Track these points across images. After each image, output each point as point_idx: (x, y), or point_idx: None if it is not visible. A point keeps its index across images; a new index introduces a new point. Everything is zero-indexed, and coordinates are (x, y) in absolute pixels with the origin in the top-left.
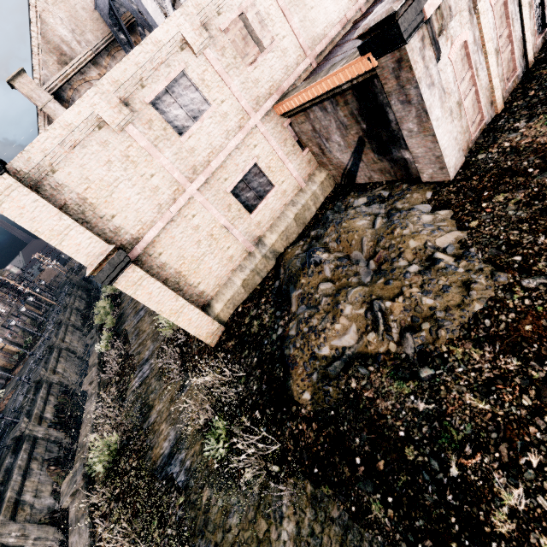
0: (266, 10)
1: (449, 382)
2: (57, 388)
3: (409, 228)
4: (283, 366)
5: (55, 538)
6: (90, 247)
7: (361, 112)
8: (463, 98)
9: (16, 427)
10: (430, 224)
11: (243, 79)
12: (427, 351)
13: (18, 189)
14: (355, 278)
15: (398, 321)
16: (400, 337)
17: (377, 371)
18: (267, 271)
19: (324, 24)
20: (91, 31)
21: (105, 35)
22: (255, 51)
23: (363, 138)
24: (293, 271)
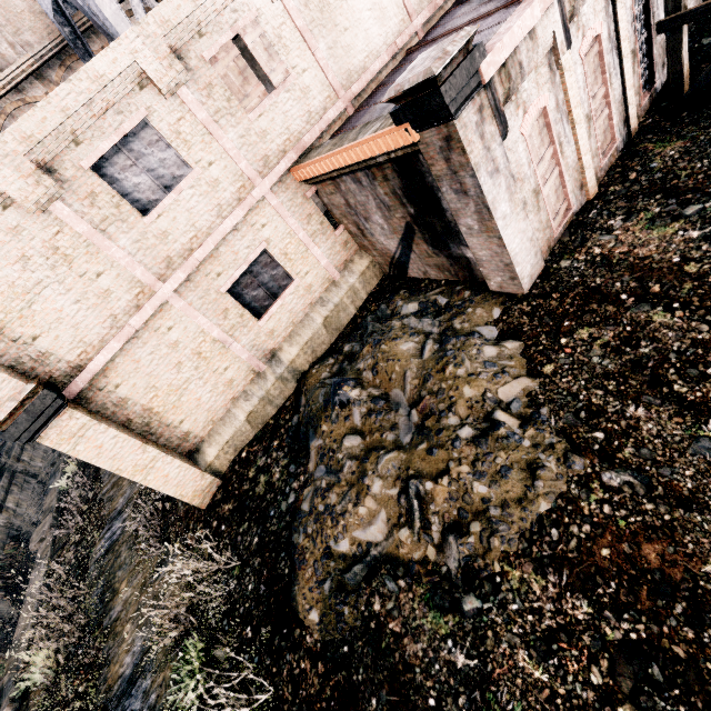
0: (276, 31)
1: (500, 626)
2: (4, 533)
3: (465, 367)
4: (290, 557)
5: None
6: None
7: (406, 192)
8: (542, 184)
9: None
10: (493, 362)
11: (242, 130)
12: (475, 568)
13: None
14: (392, 433)
15: (441, 514)
16: (442, 538)
17: (409, 589)
18: (284, 397)
19: (364, 53)
20: (32, 29)
21: (54, 36)
22: (259, 91)
23: (412, 224)
24: (313, 409)
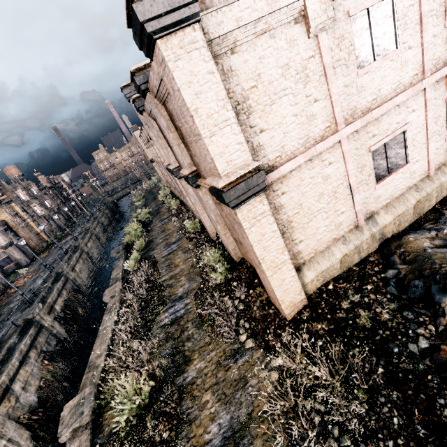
0: None
1: None
2: (71, 284)
3: None
4: None
5: (26, 445)
6: (235, 154)
7: None
8: None
9: (30, 309)
10: None
11: (436, 31)
12: None
13: (201, 49)
14: None
15: None
16: None
17: None
18: (367, 253)
19: None
20: None
21: None
22: None
23: None
24: (446, 268)
